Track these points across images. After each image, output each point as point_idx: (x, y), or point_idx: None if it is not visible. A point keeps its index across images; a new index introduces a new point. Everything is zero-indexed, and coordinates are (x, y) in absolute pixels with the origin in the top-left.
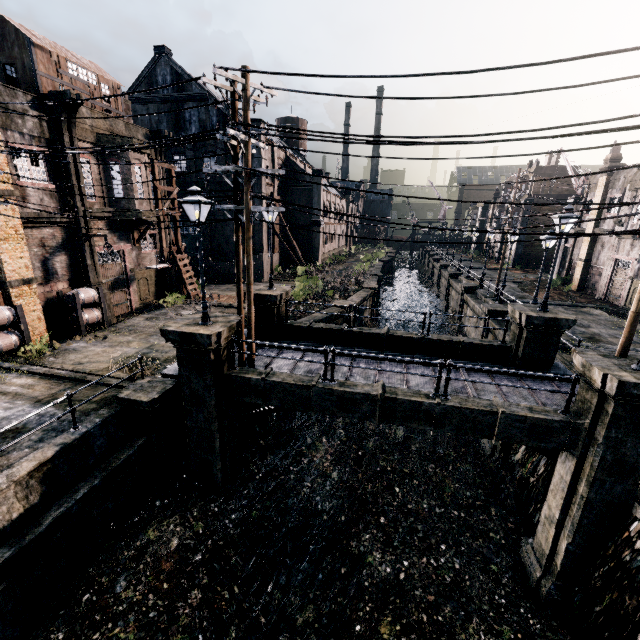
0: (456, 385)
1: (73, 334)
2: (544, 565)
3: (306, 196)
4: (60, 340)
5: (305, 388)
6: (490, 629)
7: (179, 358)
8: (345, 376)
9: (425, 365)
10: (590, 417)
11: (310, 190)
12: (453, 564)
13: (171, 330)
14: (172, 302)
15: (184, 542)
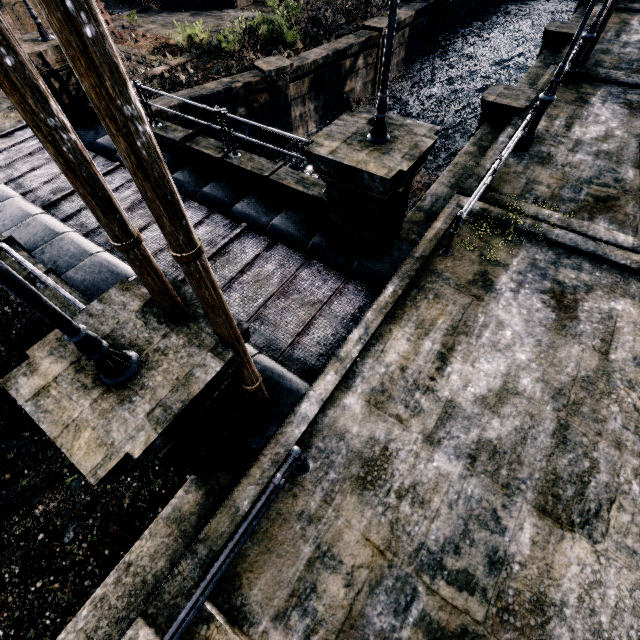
0: None
1: None
2: None
3: None
4: None
5: None
6: (142, 477)
7: None
8: (82, 207)
9: (207, 207)
10: None
11: None
12: None
13: None
14: None
15: None
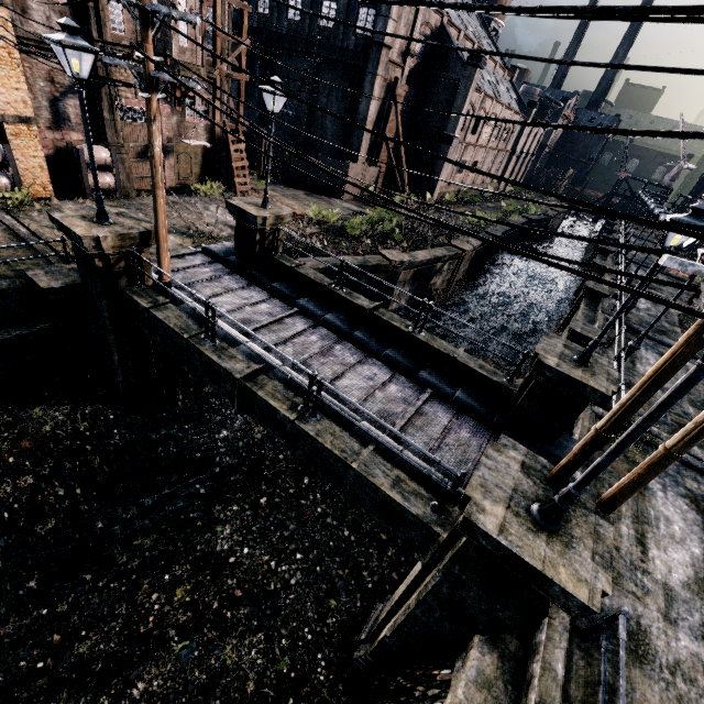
0: (393, 407)
1: (83, 195)
2: (370, 634)
3: (448, 94)
4: (65, 198)
5: (180, 337)
6: (267, 652)
7: (75, 253)
8: (276, 342)
9: (389, 367)
10: (448, 533)
11: (456, 86)
12: (290, 577)
13: (54, 217)
14: (206, 191)
15: (55, 431)
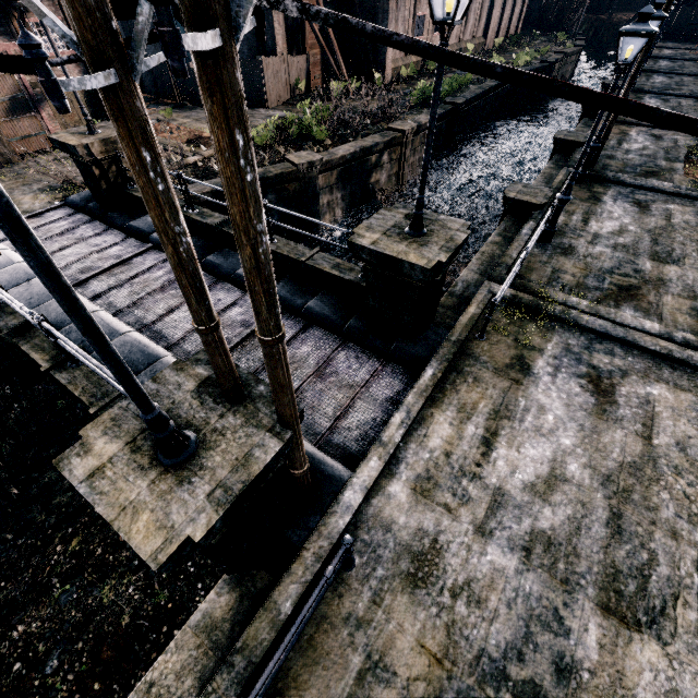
0: (225, 333)
1: None
2: None
3: None
4: None
5: None
6: (145, 587)
7: None
8: (112, 286)
9: (240, 289)
10: None
11: None
12: None
13: None
14: None
15: None
